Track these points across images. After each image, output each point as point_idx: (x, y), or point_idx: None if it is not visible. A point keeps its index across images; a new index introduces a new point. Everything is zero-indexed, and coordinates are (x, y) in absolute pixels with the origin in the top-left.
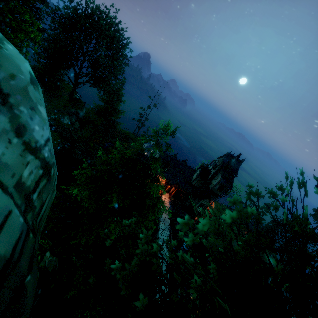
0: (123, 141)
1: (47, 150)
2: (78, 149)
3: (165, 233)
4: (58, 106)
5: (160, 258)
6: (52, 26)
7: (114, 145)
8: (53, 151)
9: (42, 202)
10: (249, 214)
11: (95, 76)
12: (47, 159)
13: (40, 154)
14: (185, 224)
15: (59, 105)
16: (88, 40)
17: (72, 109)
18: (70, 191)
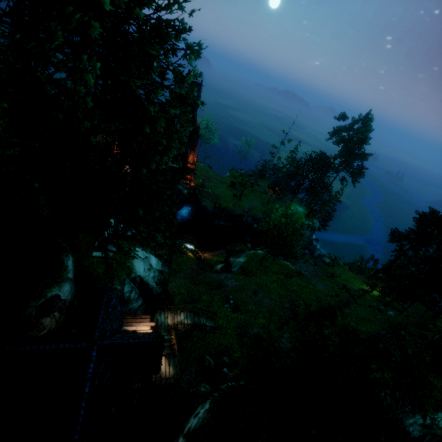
0: None
1: None
2: None
3: None
4: None
5: None
6: None
7: None
8: None
9: None
10: None
11: None
12: None
13: None
14: None
15: None
16: None
17: None
18: None
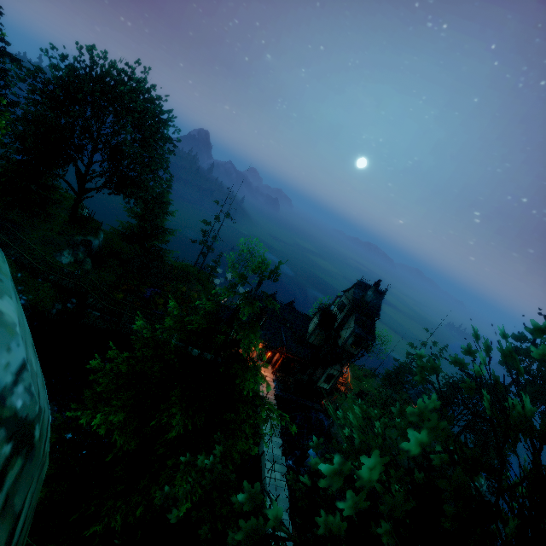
0: (178, 283)
1: (21, 393)
2: (94, 309)
3: (274, 443)
4: (50, 233)
5: (285, 540)
6: (30, 98)
7: (162, 292)
8: (38, 373)
9: (15, 517)
10: (445, 433)
11: (117, 175)
12: (23, 412)
13: (3, 410)
14: (331, 475)
15: (51, 231)
16: (99, 118)
17: (78, 236)
18: (84, 419)
